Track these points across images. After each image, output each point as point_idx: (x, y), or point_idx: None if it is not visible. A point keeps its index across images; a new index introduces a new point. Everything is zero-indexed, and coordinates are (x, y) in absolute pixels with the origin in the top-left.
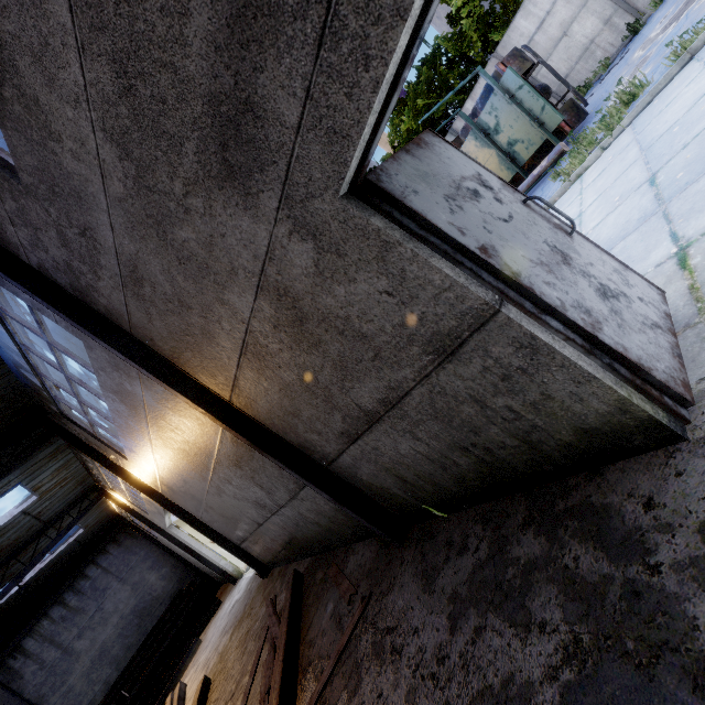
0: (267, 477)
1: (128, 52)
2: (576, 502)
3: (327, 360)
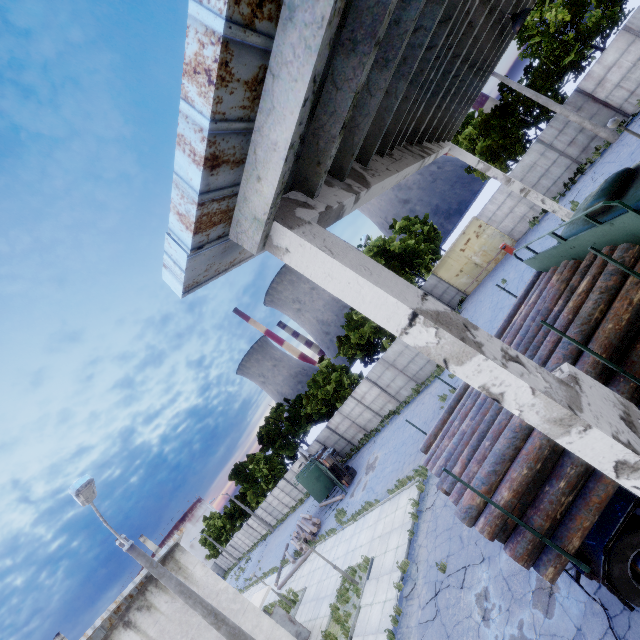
0: None
1: None
2: None
3: None
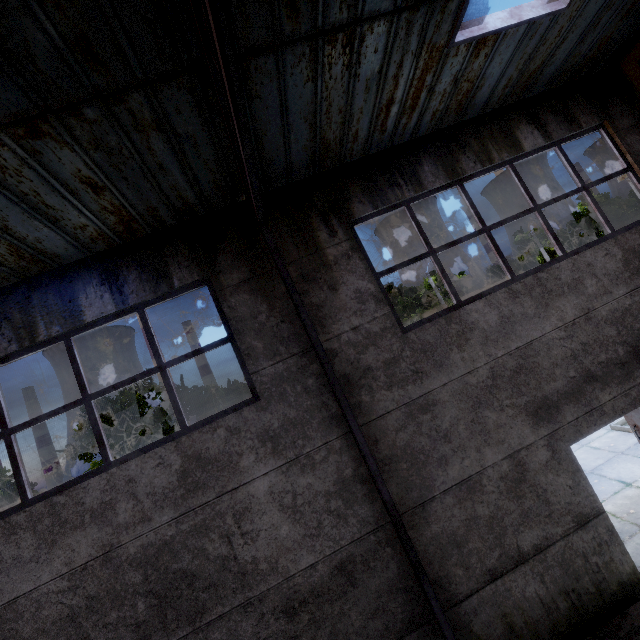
0: (329, 634)
1: (527, 368)
2: (629, 628)
3: (519, 508)
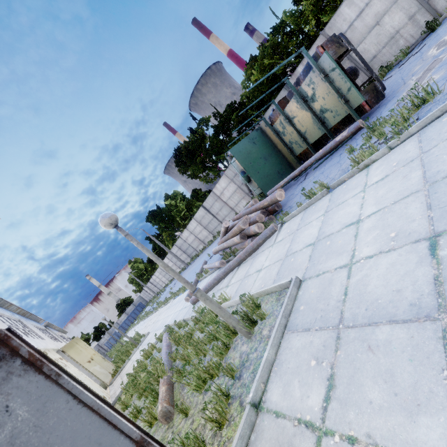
0: None
1: None
2: None
3: None
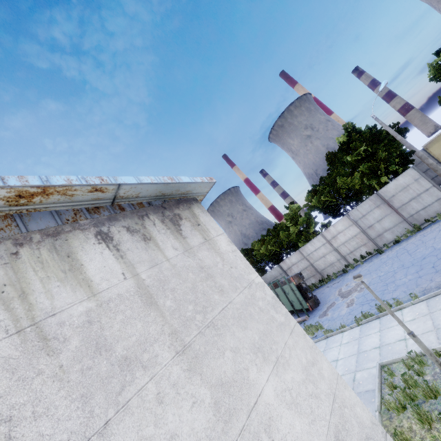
0: None
1: None
2: None
3: None
